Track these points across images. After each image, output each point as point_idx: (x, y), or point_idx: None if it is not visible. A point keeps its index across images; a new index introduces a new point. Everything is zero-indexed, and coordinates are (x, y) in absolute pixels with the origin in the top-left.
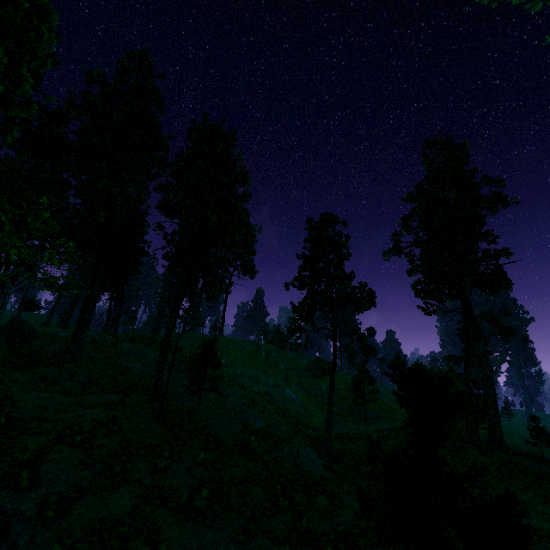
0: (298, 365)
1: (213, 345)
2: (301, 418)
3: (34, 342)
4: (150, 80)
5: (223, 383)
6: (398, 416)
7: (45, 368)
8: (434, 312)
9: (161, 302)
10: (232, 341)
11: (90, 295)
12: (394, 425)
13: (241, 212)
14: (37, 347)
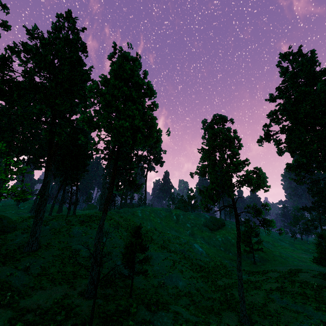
0: (199, 223)
1: (139, 231)
2: (209, 268)
3: (9, 234)
4: (76, 33)
5: (149, 248)
6: (277, 257)
7: (2, 267)
8: (305, 182)
9: (102, 189)
10: (153, 210)
11: (42, 197)
12: (280, 270)
13: (151, 119)
14: (10, 238)
